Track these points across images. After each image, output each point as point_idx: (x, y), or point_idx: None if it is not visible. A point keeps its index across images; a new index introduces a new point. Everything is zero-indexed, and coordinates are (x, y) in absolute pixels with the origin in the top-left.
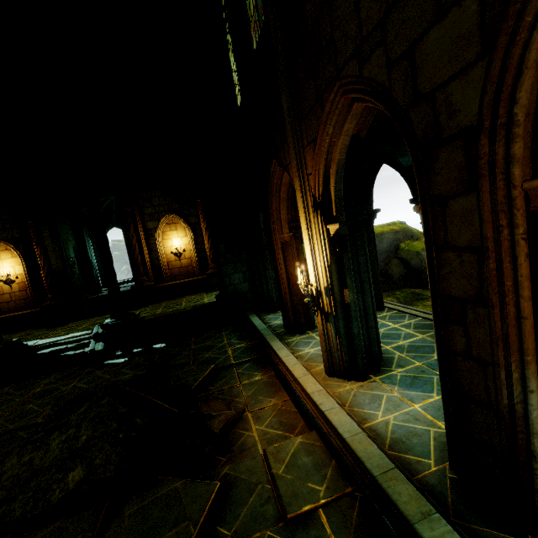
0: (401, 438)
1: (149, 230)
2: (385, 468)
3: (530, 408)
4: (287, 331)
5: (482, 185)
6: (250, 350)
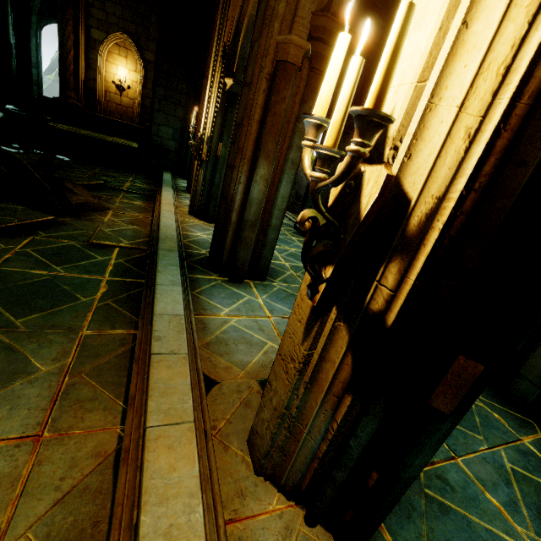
0: (200, 241)
1: (92, 40)
2: (170, 238)
3: (237, 194)
4: (187, 190)
5: (263, 32)
6: (146, 190)
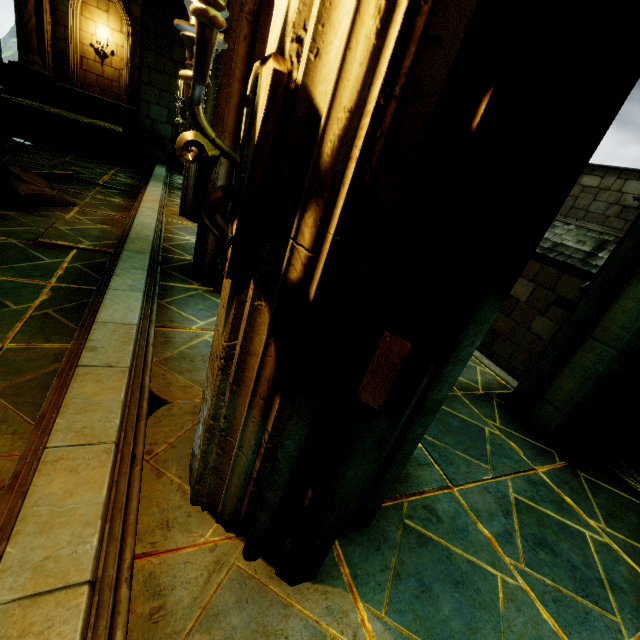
0: (186, 246)
1: None
2: (143, 238)
3: (218, 179)
4: None
5: None
6: (131, 186)
